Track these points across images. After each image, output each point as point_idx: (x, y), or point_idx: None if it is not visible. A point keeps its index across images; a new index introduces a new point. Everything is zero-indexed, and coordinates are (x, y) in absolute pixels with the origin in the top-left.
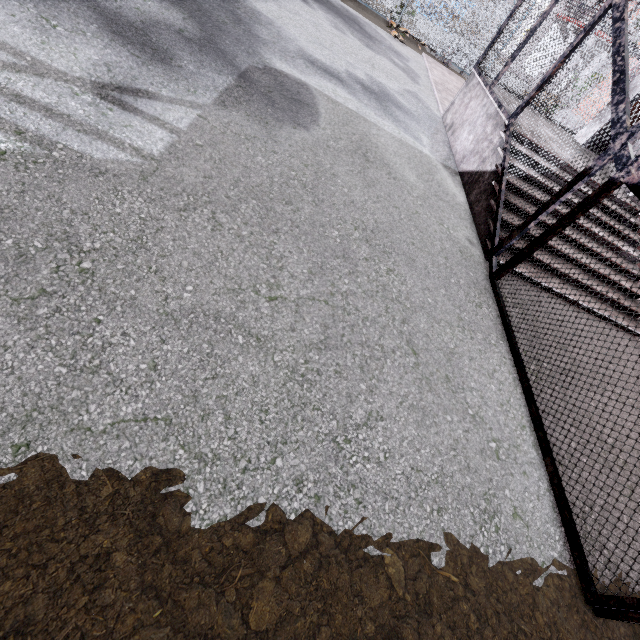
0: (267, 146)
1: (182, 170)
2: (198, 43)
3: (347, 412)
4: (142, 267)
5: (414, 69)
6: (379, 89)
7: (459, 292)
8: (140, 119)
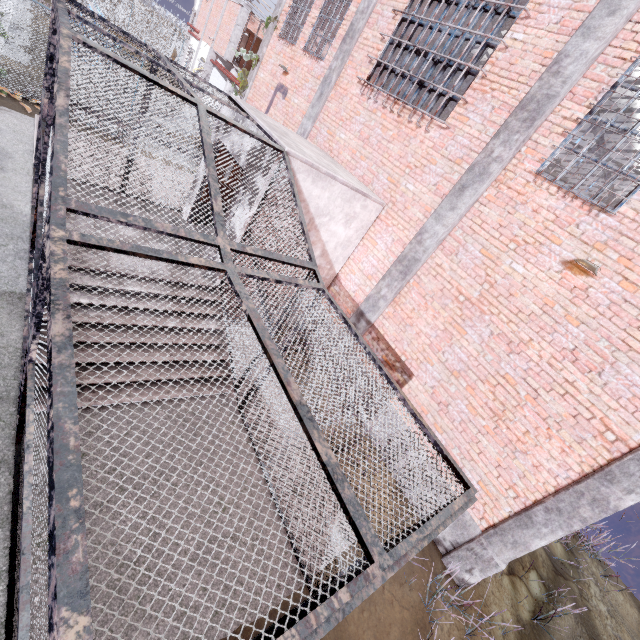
0: None
1: None
2: None
3: None
4: None
5: (5, 146)
6: None
7: None
8: None
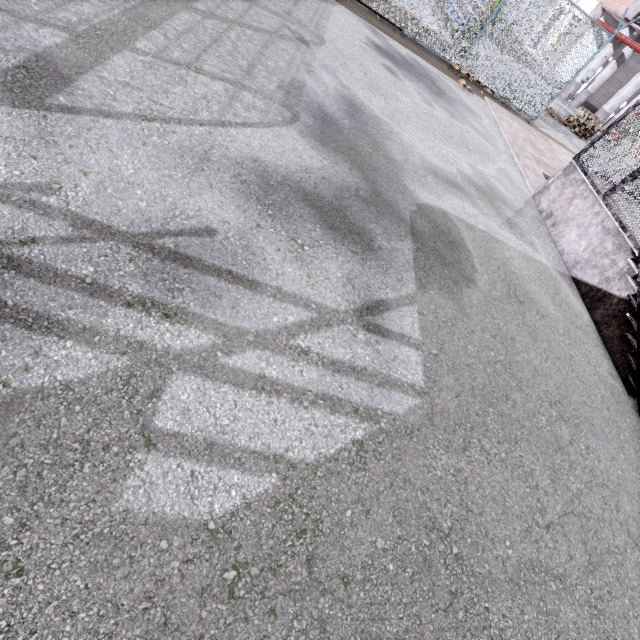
0: (466, 326)
1: (443, 396)
2: (373, 202)
3: (630, 634)
4: (478, 534)
5: (490, 130)
6: (484, 183)
7: (630, 450)
8: (396, 343)
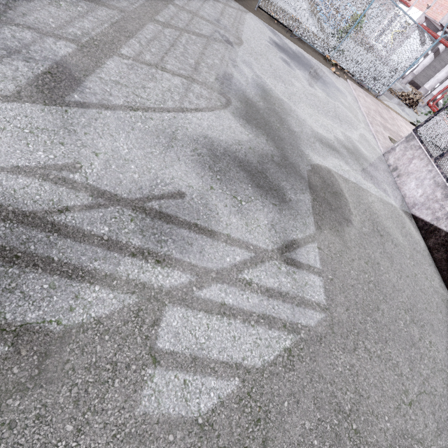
0: (348, 256)
1: (338, 310)
2: (283, 165)
3: None
4: (367, 413)
5: (352, 104)
6: (352, 146)
7: None
8: (305, 272)
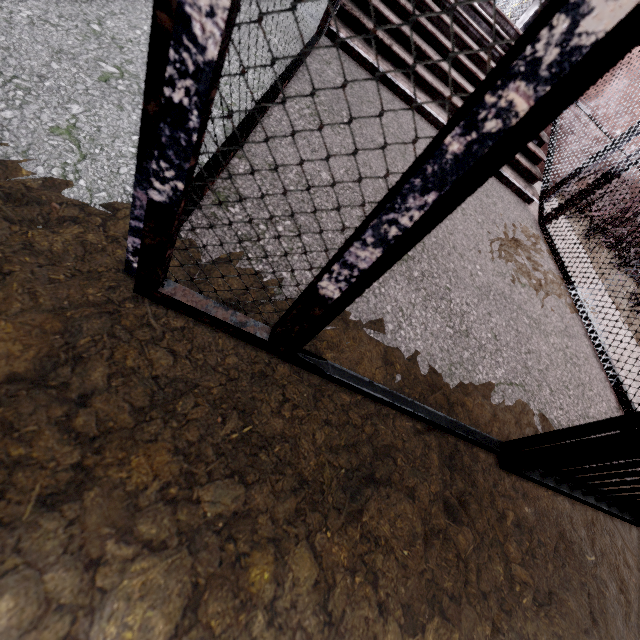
0: None
1: None
2: None
3: None
4: None
5: None
6: None
7: None
8: None
